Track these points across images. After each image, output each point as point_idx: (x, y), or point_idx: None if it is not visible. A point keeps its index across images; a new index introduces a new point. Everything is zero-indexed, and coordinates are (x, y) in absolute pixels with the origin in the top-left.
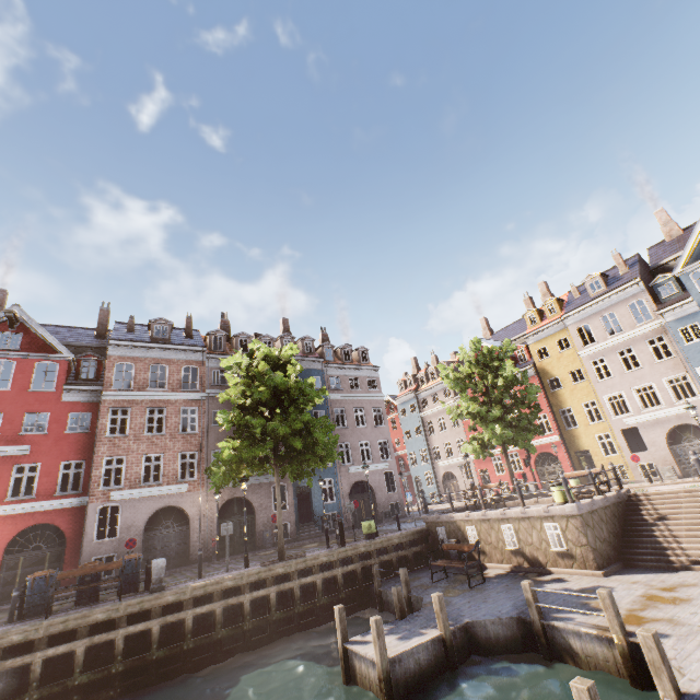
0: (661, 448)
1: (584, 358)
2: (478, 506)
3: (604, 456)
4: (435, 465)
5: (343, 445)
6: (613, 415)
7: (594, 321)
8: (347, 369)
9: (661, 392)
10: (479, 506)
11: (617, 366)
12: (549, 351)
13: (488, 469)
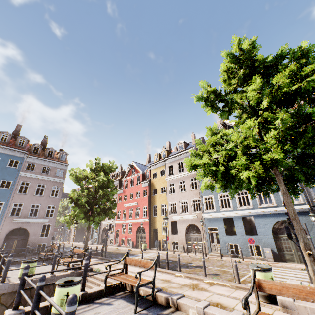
0: (182, 235)
1: (167, 181)
2: (49, 258)
3: (162, 233)
4: (102, 223)
5: (18, 204)
6: (170, 213)
7: (175, 164)
8: (44, 161)
9: (189, 205)
10: (50, 258)
11: (177, 189)
12: (157, 175)
13: (119, 230)
